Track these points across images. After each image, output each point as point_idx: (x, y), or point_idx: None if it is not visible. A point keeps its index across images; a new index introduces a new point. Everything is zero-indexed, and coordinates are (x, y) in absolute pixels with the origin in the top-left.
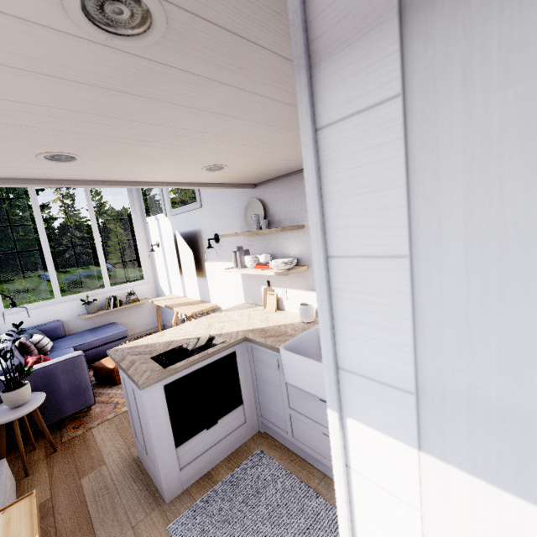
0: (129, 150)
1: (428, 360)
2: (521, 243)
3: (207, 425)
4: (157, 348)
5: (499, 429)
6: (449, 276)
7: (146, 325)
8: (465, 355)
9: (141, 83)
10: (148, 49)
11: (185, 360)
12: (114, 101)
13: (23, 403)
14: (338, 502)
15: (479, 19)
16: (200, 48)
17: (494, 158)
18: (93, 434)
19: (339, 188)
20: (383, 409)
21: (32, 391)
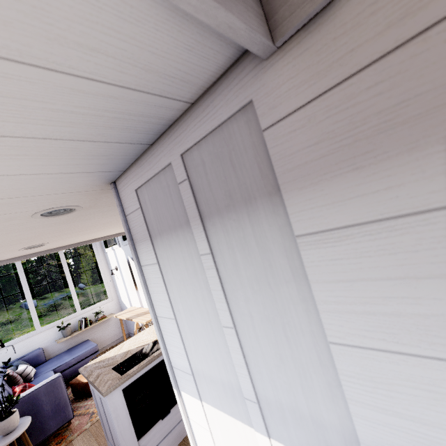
0: (79, 233)
1: (191, 360)
2: (194, 317)
3: (164, 416)
4: (117, 359)
5: (212, 385)
6: (185, 327)
7: (114, 336)
8: (197, 357)
9: (76, 218)
10: (76, 213)
11: (137, 365)
12: (63, 225)
13: (13, 429)
14: (189, 439)
15: (166, 248)
16: (102, 206)
17: (181, 289)
18: (73, 445)
19: (152, 289)
20: (188, 384)
21: (20, 417)
